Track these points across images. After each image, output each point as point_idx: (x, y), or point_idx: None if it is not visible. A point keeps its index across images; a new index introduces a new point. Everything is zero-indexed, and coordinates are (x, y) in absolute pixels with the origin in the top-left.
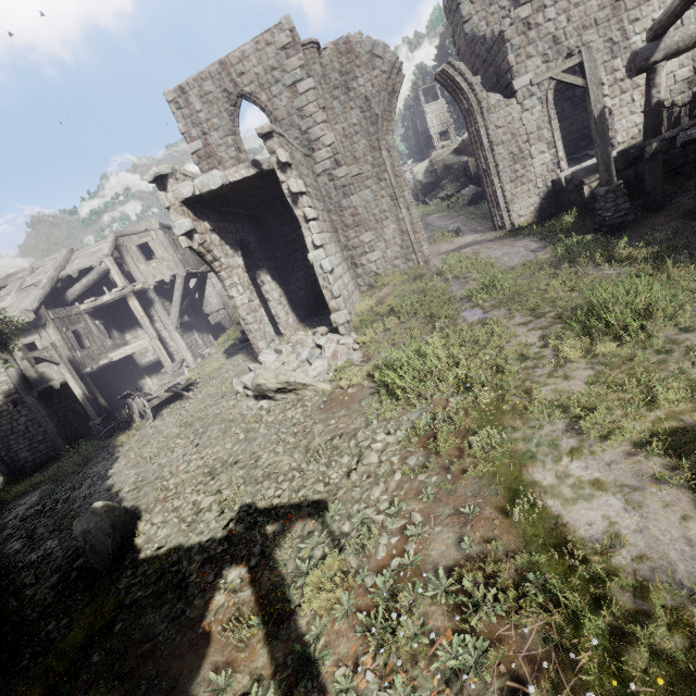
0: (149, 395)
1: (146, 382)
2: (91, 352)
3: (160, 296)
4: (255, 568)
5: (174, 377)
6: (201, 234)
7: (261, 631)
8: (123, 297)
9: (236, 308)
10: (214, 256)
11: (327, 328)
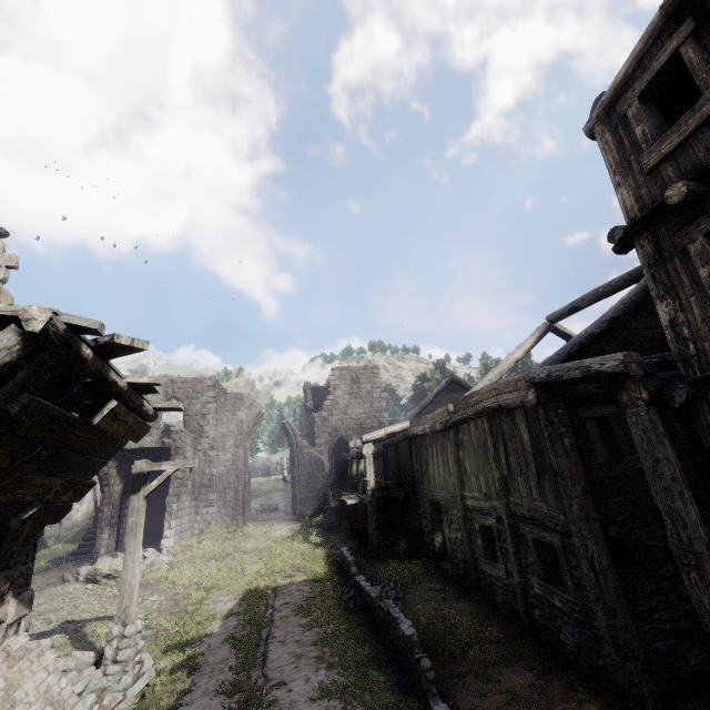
0: None
1: None
2: None
3: None
4: (70, 633)
5: None
6: (109, 468)
7: (70, 644)
8: None
9: (101, 519)
10: (109, 482)
11: (156, 550)
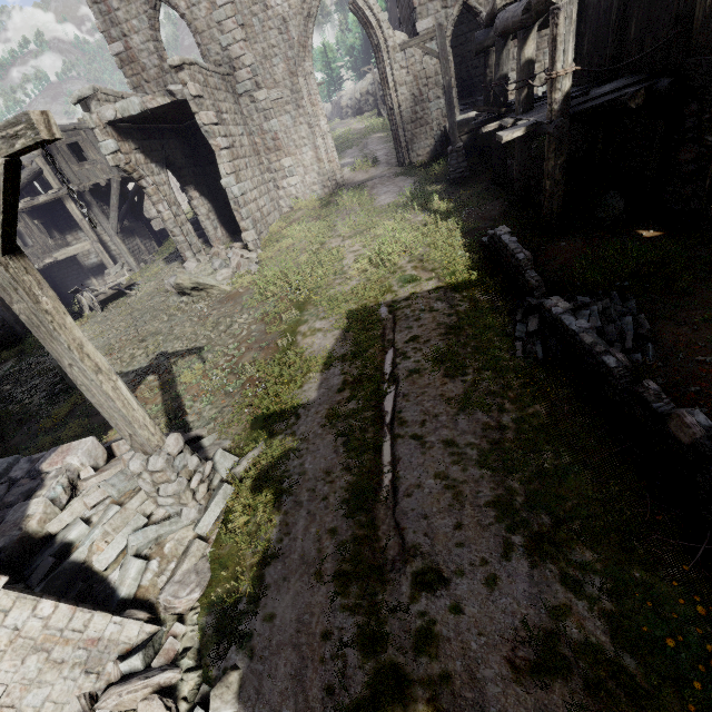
0: (95, 291)
1: (92, 282)
2: (35, 251)
3: (97, 199)
4: (162, 375)
5: (117, 278)
6: (127, 154)
7: (160, 393)
8: (59, 198)
9: (164, 221)
10: (140, 174)
11: (243, 244)
